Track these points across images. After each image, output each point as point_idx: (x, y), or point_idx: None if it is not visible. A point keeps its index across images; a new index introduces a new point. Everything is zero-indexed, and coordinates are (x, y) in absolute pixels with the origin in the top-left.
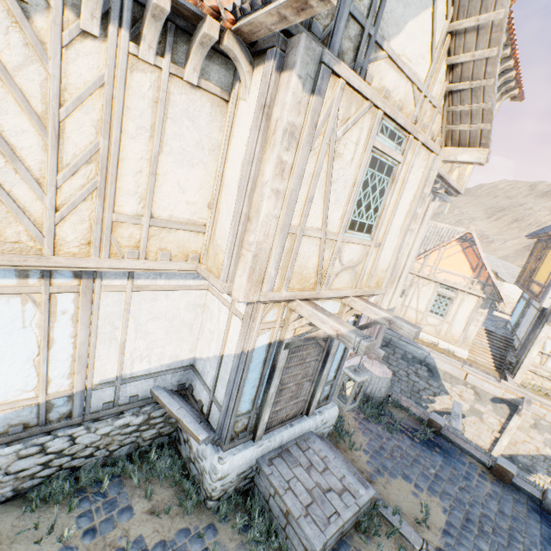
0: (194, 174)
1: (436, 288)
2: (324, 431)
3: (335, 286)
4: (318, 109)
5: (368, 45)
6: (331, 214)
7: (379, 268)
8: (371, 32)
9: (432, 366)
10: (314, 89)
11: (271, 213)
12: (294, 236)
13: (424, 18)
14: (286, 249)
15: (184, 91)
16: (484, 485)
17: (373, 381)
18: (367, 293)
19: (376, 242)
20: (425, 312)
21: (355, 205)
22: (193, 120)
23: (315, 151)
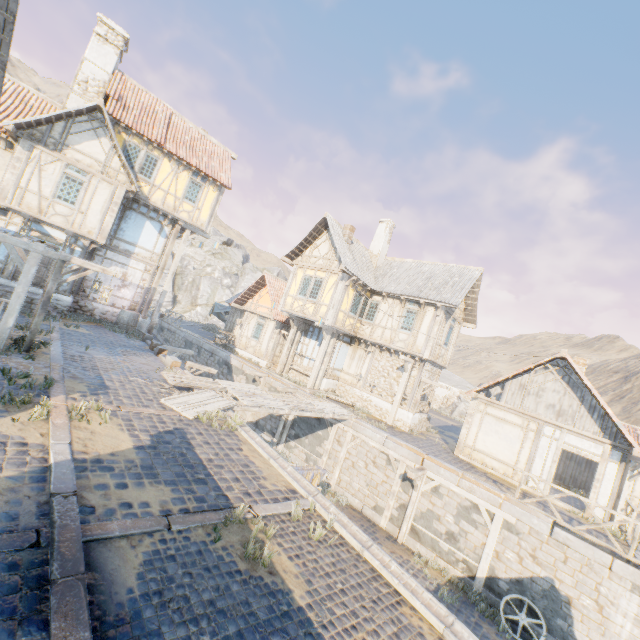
0: (2, 173)
1: (258, 319)
2: (58, 307)
3: (53, 220)
4: (30, 155)
5: (62, 145)
6: (44, 189)
7: (88, 225)
8: (62, 142)
9: (230, 364)
10: (28, 150)
11: (11, 179)
12: (23, 190)
13: (95, 143)
14: (19, 193)
15: (1, 150)
16: (135, 345)
17: (121, 314)
18: (79, 233)
19: (80, 211)
20: (250, 337)
21: (60, 190)
22: (4, 158)
23: (32, 166)
